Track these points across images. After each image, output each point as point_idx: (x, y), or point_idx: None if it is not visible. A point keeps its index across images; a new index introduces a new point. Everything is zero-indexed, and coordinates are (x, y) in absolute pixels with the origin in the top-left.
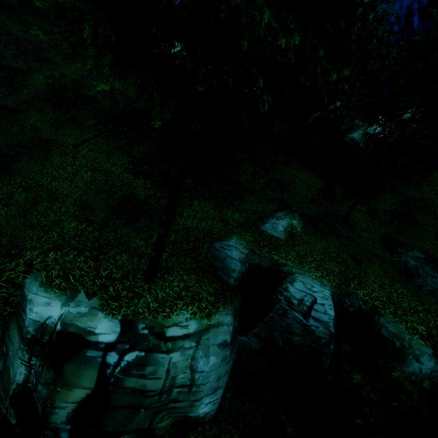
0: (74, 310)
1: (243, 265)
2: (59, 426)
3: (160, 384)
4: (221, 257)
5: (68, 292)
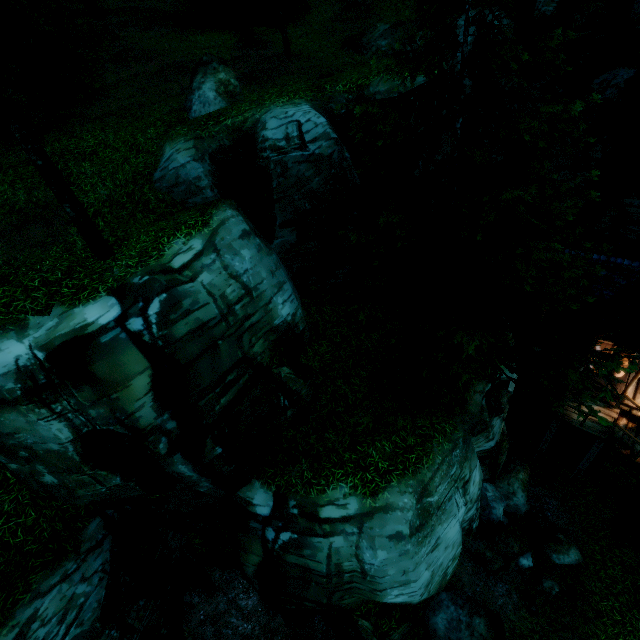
0: (40, 333)
1: (203, 162)
2: (156, 423)
3: (214, 309)
4: (173, 180)
5: (9, 328)
